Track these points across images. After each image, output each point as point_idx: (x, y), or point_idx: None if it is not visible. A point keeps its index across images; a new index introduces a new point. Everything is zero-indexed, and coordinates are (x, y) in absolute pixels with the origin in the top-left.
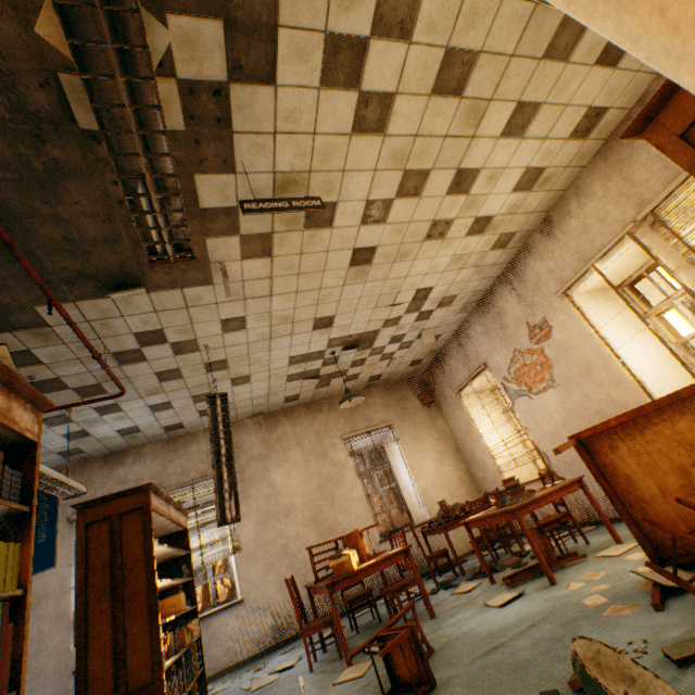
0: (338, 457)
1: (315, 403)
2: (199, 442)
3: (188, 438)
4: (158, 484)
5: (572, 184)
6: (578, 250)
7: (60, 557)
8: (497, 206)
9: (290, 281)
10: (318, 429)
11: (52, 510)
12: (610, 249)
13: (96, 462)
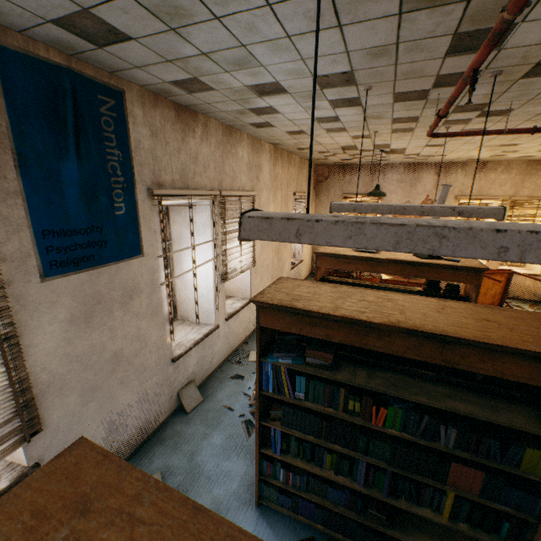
0: (290, 208)
1: (291, 155)
2: (244, 148)
3: (238, 136)
4: (219, 182)
5: (509, 161)
6: (482, 187)
7: (145, 244)
8: (512, 156)
9: (510, 137)
10: (288, 180)
11: (125, 166)
12: (491, 198)
13: (167, 107)
